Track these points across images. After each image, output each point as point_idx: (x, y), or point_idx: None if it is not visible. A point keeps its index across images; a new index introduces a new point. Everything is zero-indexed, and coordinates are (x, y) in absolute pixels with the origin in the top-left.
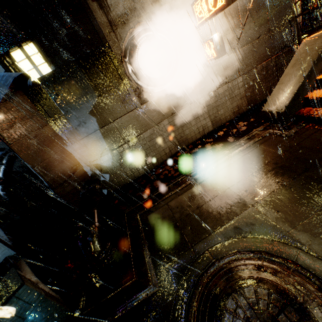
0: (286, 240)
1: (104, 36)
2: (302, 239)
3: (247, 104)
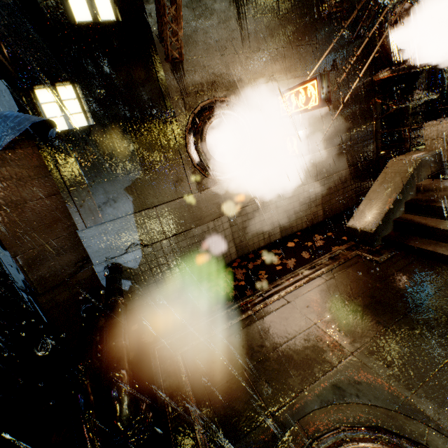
0: (407, 411)
1: (171, 101)
2: (428, 410)
3: (322, 214)
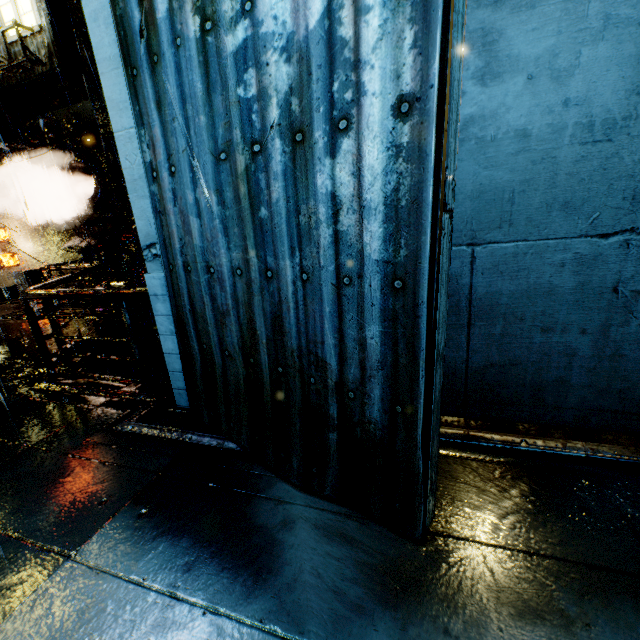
0: None
1: None
2: None
3: None
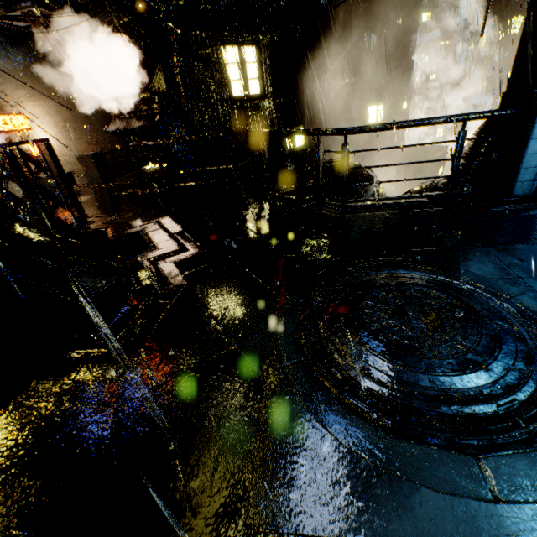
0: None
1: None
2: None
3: None
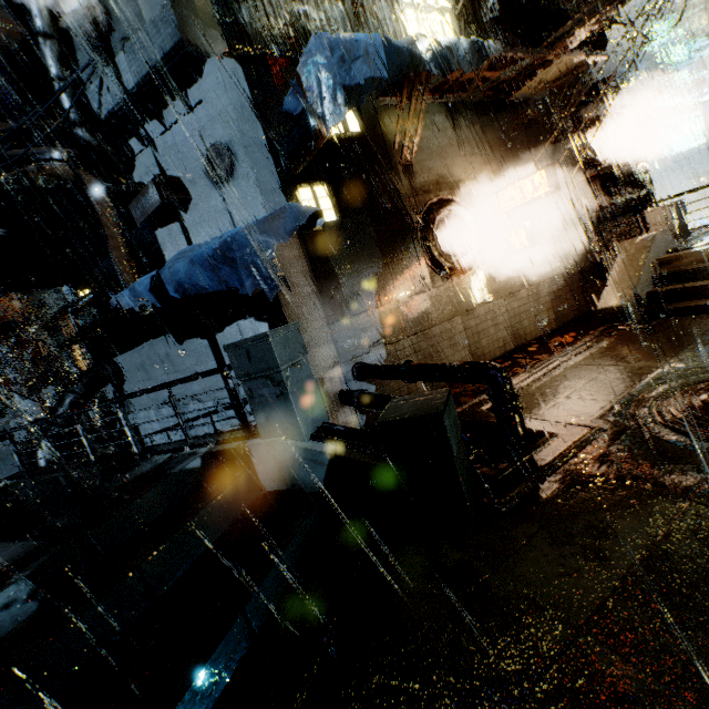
0: None
1: (406, 198)
2: None
3: (555, 320)
